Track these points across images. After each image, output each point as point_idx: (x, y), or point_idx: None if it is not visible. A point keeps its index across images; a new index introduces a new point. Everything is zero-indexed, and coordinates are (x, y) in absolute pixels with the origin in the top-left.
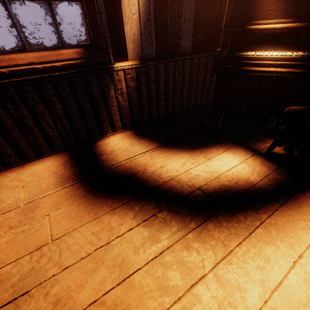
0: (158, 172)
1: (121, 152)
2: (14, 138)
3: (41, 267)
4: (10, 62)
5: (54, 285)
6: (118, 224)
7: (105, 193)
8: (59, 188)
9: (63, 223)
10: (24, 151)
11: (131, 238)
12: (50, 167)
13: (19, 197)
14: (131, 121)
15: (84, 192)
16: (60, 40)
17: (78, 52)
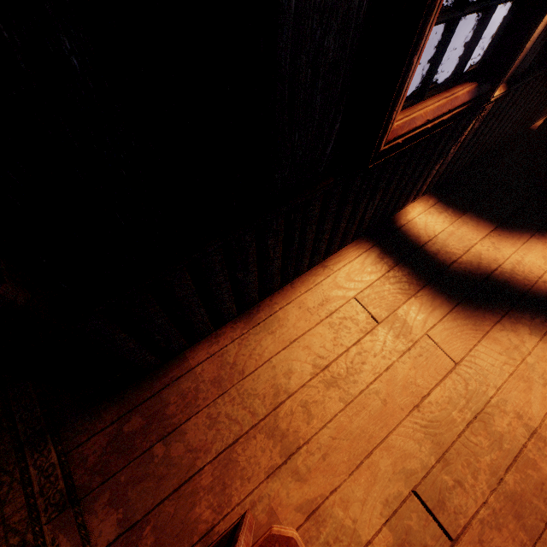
0: (519, 271)
1: (449, 240)
2: (337, 230)
3: (477, 389)
4: (410, 125)
5: (505, 404)
6: (520, 341)
7: (476, 304)
8: (411, 299)
9: (458, 343)
10: (333, 245)
11: (545, 356)
12: (367, 266)
13: (371, 314)
14: (437, 181)
15: (448, 304)
16: (460, 72)
17: (471, 90)
